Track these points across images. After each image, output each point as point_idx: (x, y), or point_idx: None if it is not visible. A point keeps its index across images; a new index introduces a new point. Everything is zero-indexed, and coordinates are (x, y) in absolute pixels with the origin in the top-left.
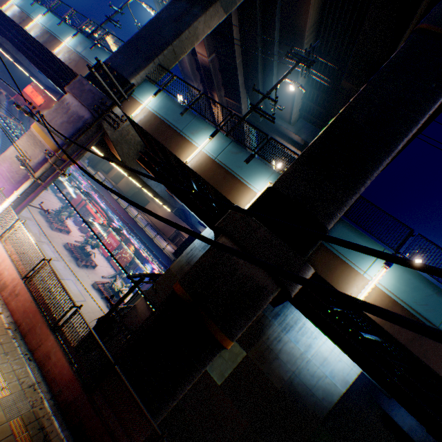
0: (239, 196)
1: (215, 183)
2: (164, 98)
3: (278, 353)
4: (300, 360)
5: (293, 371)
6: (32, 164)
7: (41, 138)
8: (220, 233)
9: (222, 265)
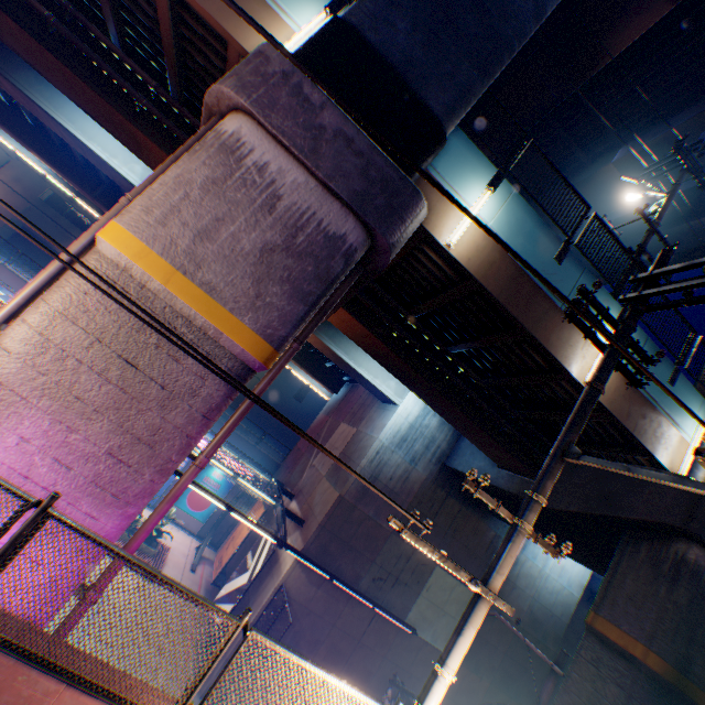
0: (667, 449)
1: (633, 426)
2: (512, 201)
3: (515, 580)
4: (538, 580)
5: (532, 595)
6: (181, 414)
7: (187, 305)
8: (670, 531)
9: (701, 596)
